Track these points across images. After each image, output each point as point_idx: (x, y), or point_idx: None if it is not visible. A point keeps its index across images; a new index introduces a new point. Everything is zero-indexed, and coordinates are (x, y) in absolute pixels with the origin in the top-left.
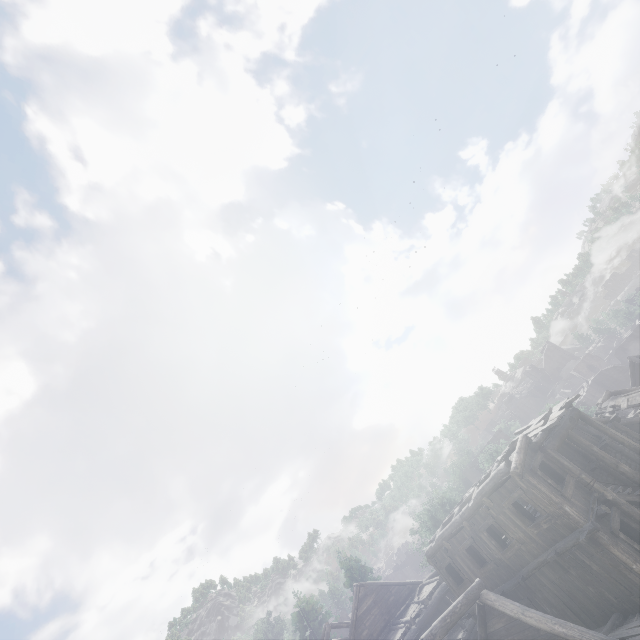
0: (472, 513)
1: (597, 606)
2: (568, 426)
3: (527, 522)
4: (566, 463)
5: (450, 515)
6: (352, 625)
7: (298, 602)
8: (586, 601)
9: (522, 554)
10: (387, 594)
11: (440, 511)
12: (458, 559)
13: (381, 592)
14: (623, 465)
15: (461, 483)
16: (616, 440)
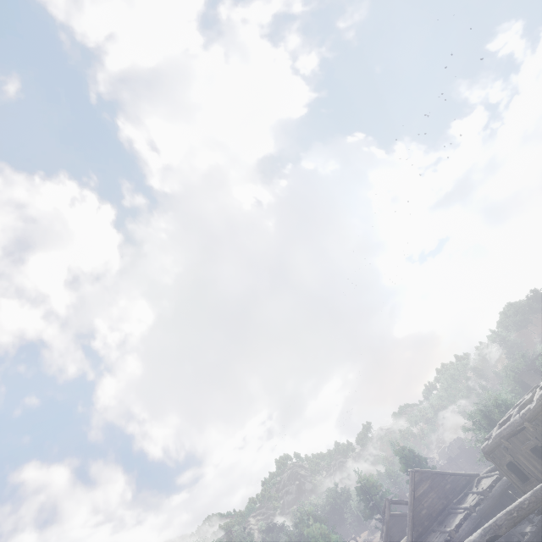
0: (535, 414)
1: None
2: None
3: None
4: None
5: (507, 415)
6: (410, 504)
7: (359, 478)
8: None
9: None
10: (443, 482)
11: (494, 411)
12: (521, 458)
13: (436, 479)
14: None
15: (517, 386)
16: None
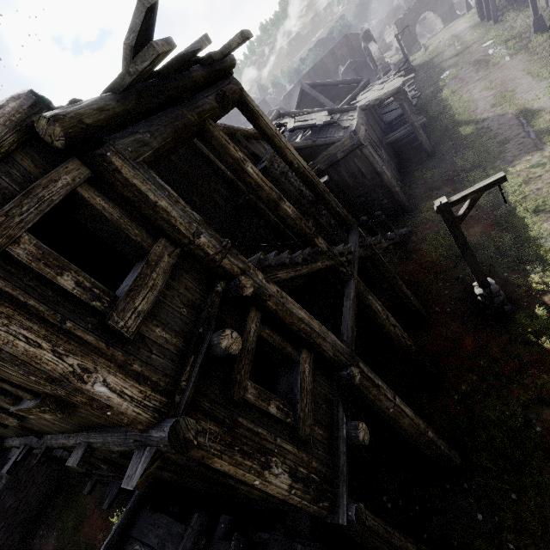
0: None
1: (175, 481)
2: (209, 107)
3: (3, 400)
4: (165, 204)
5: None
6: None
7: None
8: (158, 476)
9: (36, 425)
10: None
11: None
12: None
13: None
14: (287, 204)
15: None
16: (284, 158)
